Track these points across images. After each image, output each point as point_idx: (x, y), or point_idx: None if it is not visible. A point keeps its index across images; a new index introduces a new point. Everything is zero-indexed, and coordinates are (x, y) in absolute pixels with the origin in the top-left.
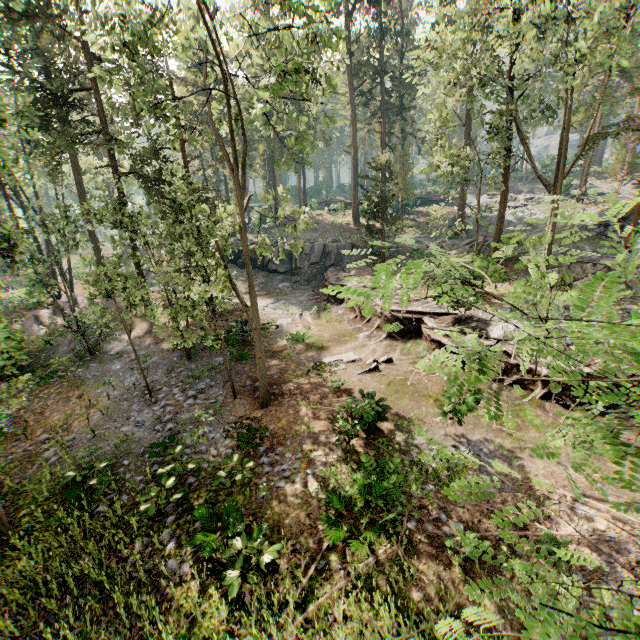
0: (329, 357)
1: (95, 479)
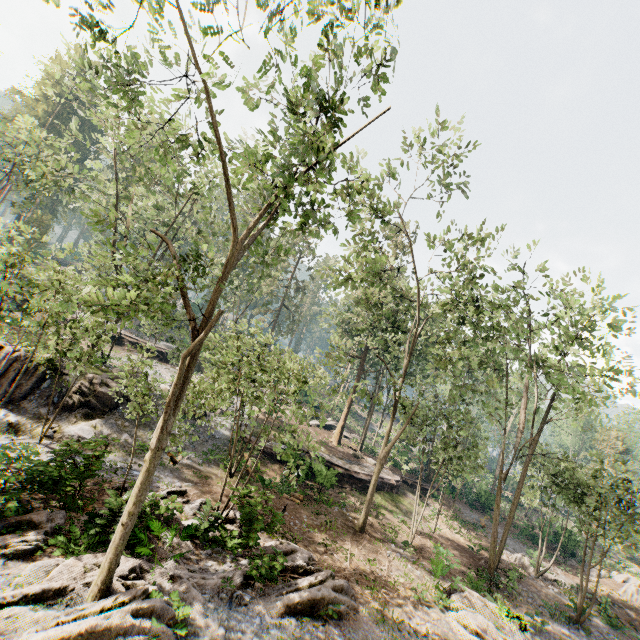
0: None
1: None
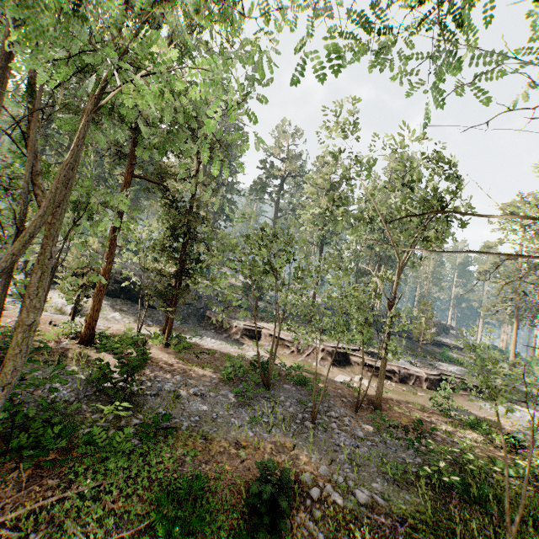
0: (336, 379)
1: (451, 477)
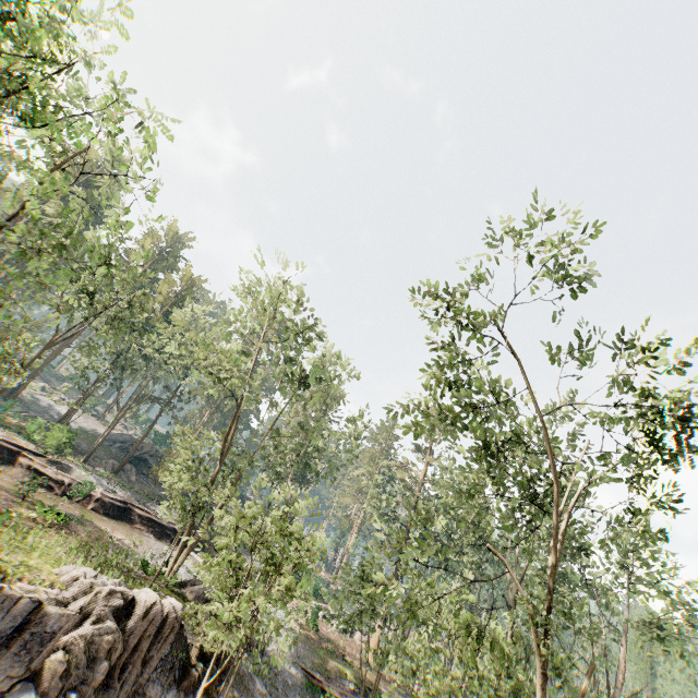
0: None
1: None
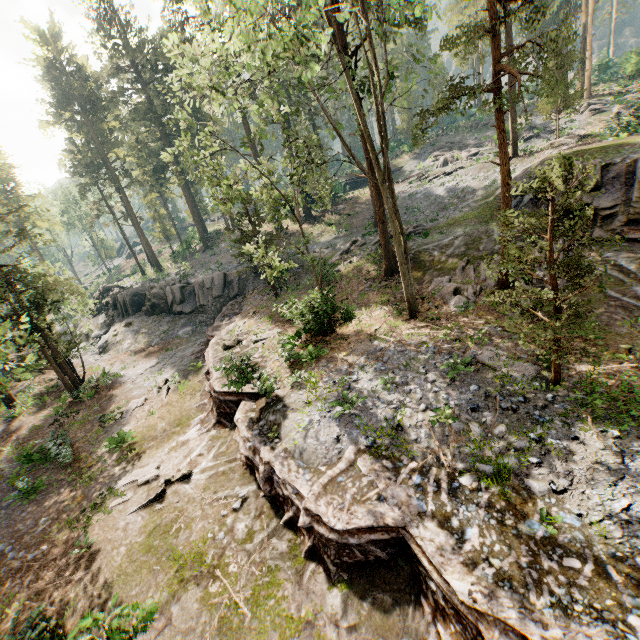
0: (129, 475)
1: None
